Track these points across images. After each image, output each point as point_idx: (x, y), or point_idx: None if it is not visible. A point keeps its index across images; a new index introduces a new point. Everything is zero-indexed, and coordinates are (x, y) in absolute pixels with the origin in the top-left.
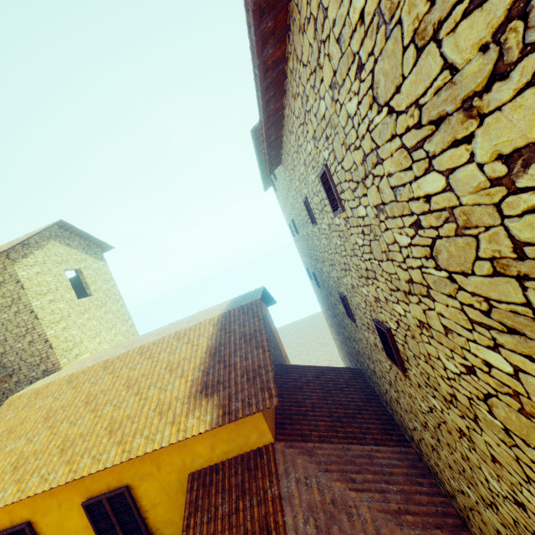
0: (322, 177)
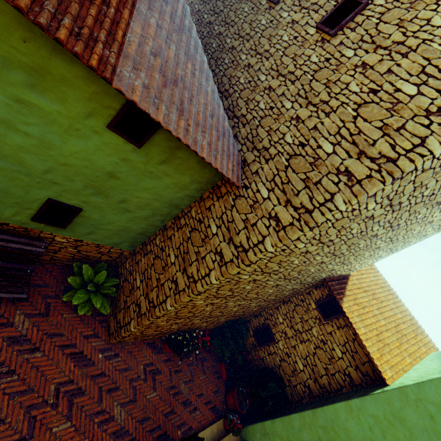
0: None
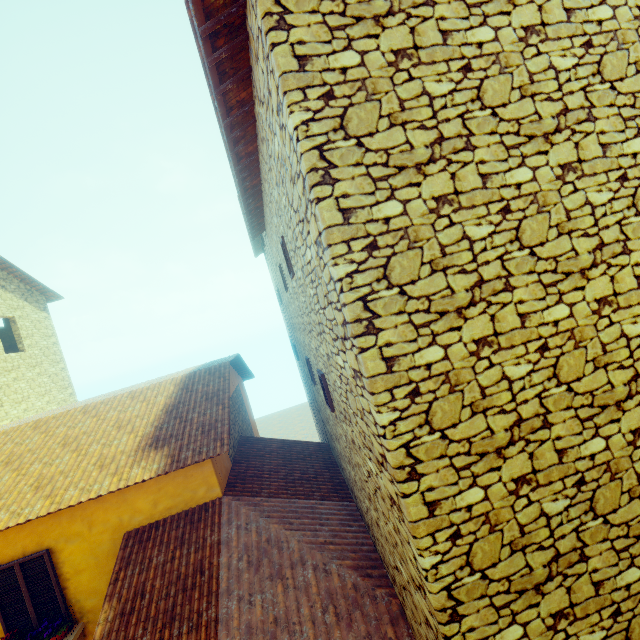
0: (282, 246)
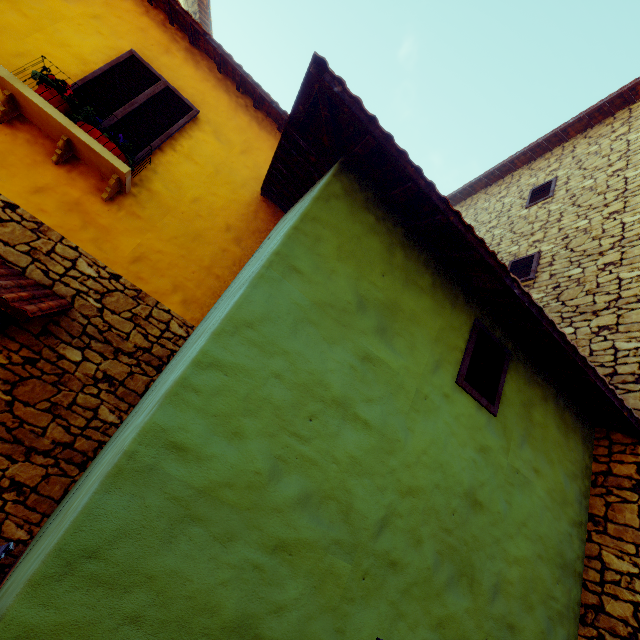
0: (536, 189)
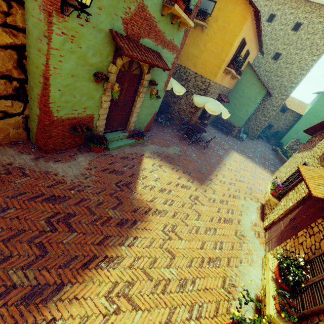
0: (297, 23)
